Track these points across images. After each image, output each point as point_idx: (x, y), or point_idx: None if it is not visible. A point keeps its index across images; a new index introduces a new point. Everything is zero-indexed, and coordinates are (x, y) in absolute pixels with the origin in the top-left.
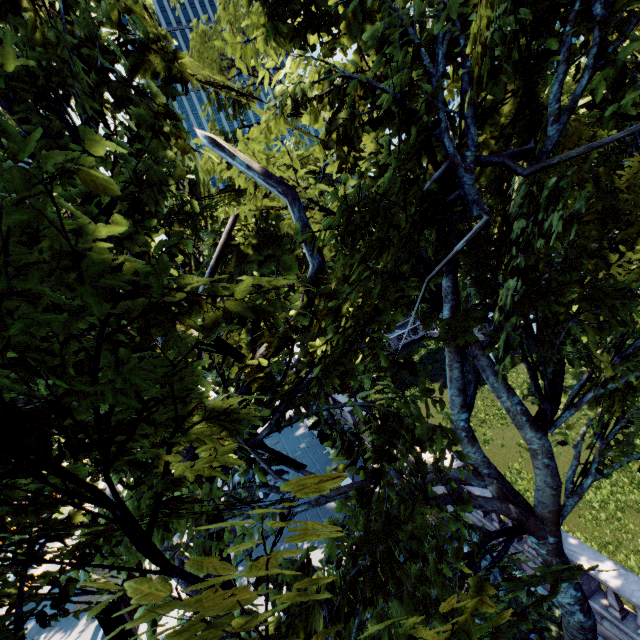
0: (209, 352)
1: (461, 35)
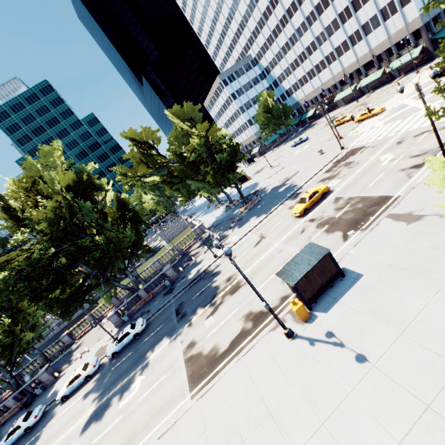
0: None
1: None
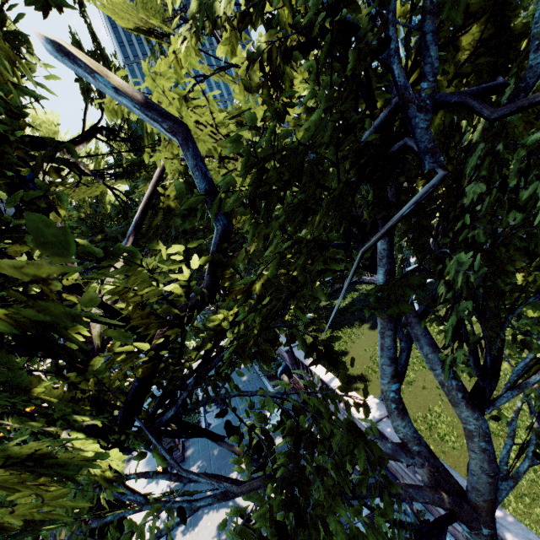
0: (104, 323)
1: None
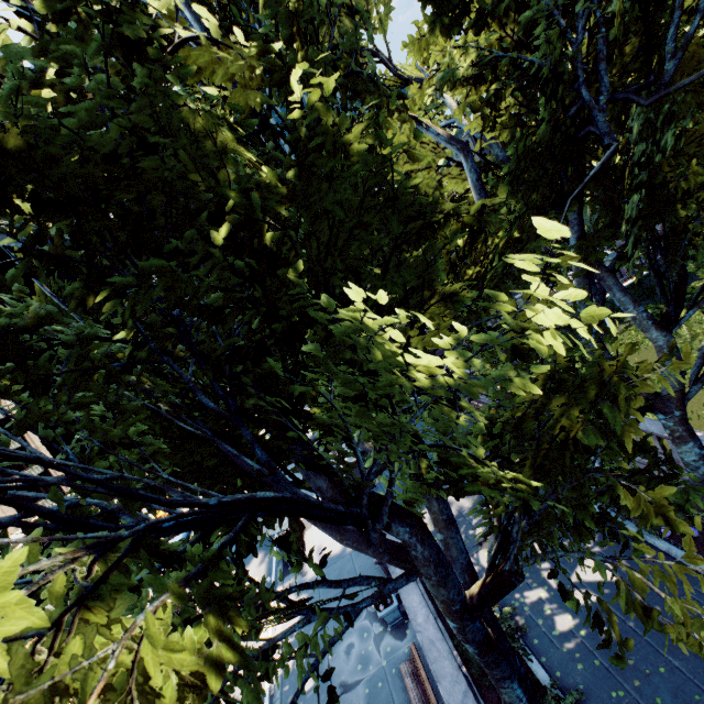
0: None
1: (592, 3)
